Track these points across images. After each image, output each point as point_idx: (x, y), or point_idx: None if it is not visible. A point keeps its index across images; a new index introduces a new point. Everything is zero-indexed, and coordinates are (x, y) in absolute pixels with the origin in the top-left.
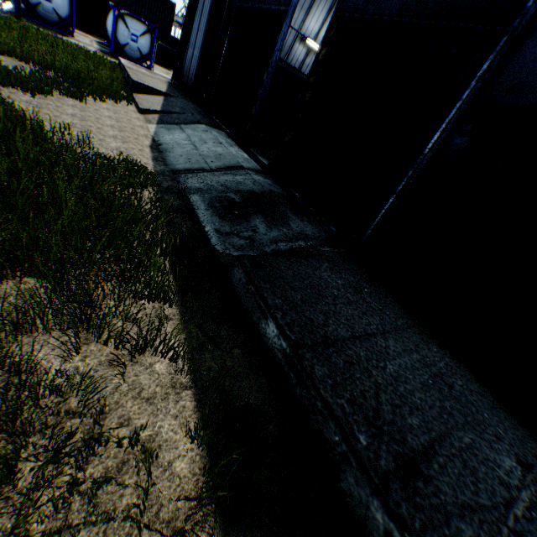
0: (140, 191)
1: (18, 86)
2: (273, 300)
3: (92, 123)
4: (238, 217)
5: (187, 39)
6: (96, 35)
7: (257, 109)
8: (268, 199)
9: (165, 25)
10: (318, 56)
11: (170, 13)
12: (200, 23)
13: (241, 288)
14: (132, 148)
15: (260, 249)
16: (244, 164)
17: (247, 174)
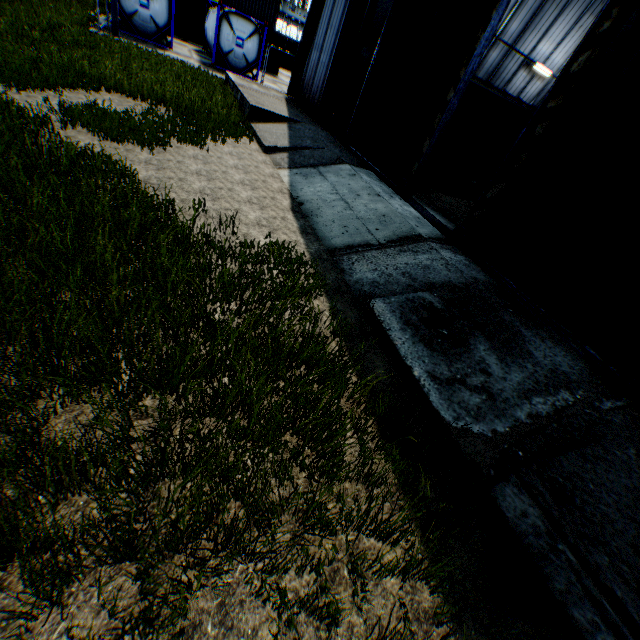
0: (316, 313)
1: (133, 139)
2: (637, 607)
3: (220, 183)
4: (452, 343)
5: (311, 38)
6: (191, 41)
7: (432, 143)
8: (479, 298)
9: (269, 18)
10: (569, 65)
11: (276, 1)
12: (332, 16)
13: (527, 530)
14: (273, 218)
15: (509, 415)
16: (420, 229)
17: (433, 251)
